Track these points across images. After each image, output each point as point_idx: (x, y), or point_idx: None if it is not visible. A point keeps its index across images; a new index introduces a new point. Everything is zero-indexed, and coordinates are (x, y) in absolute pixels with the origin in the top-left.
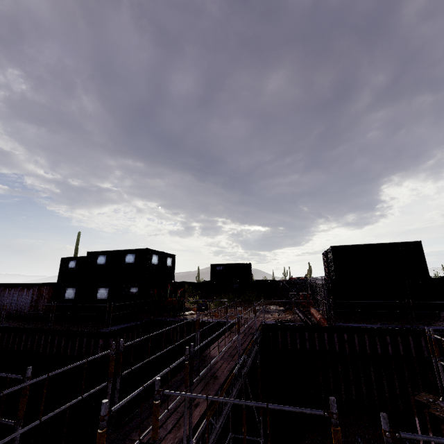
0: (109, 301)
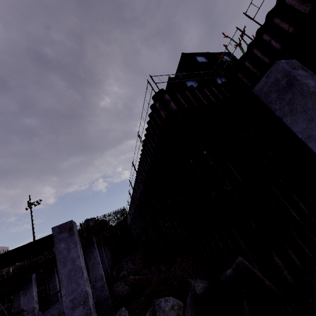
0: None
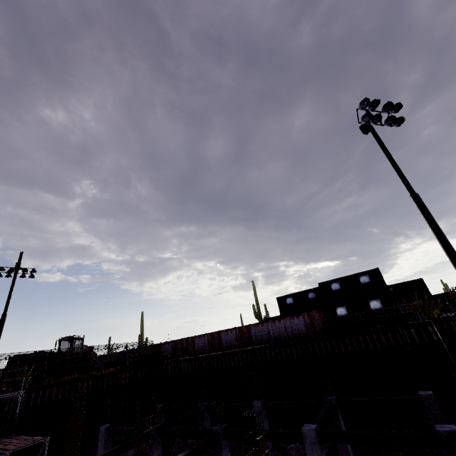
0: (386, 309)
